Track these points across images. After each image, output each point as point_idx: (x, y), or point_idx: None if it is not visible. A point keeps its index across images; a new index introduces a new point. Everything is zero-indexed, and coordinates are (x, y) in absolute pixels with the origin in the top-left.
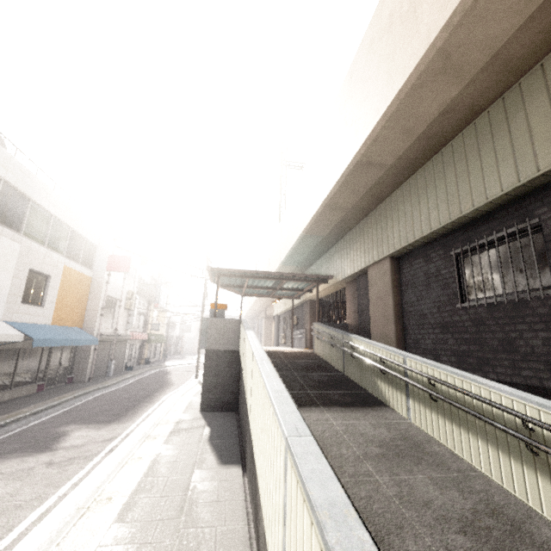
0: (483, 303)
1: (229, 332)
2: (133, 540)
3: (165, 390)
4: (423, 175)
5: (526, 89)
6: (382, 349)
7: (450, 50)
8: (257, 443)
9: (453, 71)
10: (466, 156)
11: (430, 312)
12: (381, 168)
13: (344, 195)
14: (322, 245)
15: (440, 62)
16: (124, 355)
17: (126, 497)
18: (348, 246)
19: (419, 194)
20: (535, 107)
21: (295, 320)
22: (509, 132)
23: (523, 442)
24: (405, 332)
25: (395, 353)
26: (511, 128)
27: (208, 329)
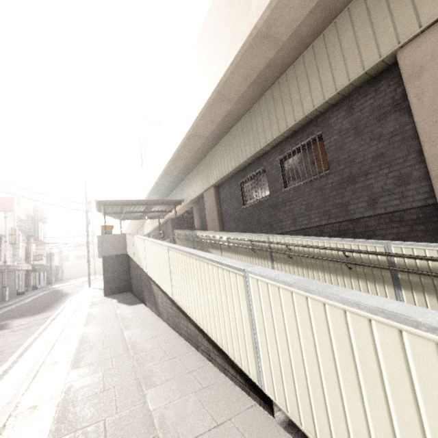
0: (250, 205)
1: (118, 243)
2: (98, 327)
3: (67, 296)
4: (224, 142)
5: (255, 111)
6: (210, 233)
7: (222, 93)
8: (154, 271)
9: (226, 100)
10: (239, 136)
11: (233, 213)
12: (203, 137)
13: (185, 151)
14: (175, 181)
15: (219, 96)
16: (14, 283)
17: (83, 322)
18: (191, 180)
19: (223, 152)
20: (258, 119)
21: (162, 234)
22: (252, 128)
23: (251, 249)
24: (223, 226)
25: (215, 233)
26: (252, 127)
27: (103, 242)
